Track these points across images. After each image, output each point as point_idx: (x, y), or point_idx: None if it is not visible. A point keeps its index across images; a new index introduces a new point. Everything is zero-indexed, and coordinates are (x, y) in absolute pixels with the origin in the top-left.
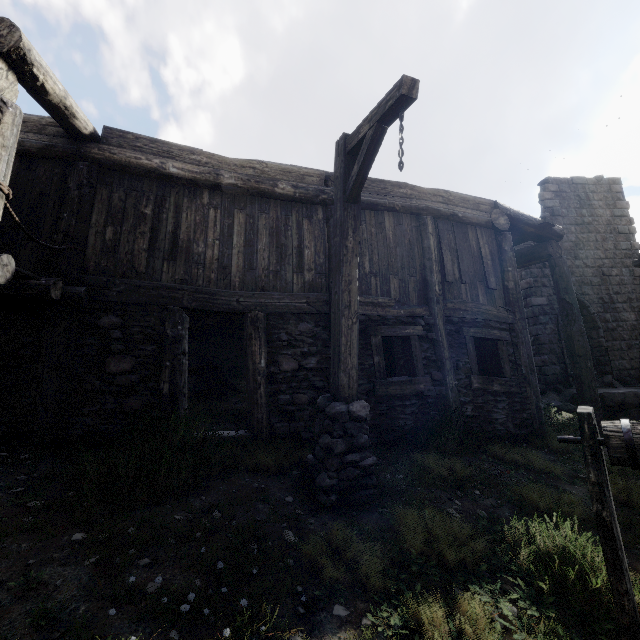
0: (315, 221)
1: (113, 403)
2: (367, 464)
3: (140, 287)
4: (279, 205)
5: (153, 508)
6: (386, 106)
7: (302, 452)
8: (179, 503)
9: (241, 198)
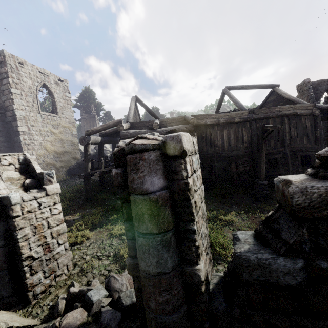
0: (246, 127)
1: (203, 180)
2: (267, 193)
3: (205, 155)
4: (235, 125)
5: (227, 200)
6: (275, 128)
7: (248, 190)
8: (230, 199)
9: (225, 125)
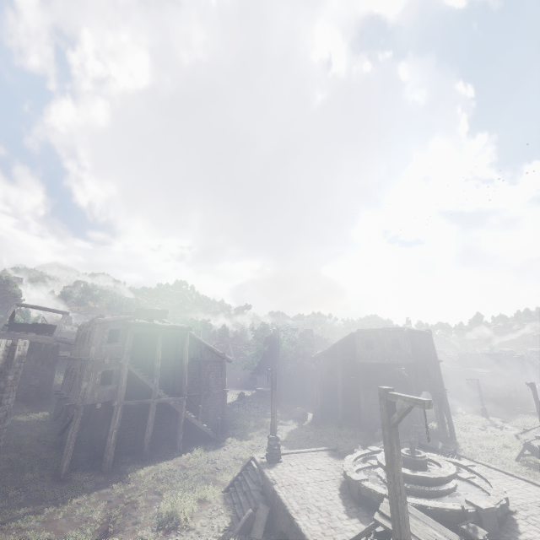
0: None
1: None
2: None
3: None
4: None
5: None
6: None
7: None
8: None
9: None
